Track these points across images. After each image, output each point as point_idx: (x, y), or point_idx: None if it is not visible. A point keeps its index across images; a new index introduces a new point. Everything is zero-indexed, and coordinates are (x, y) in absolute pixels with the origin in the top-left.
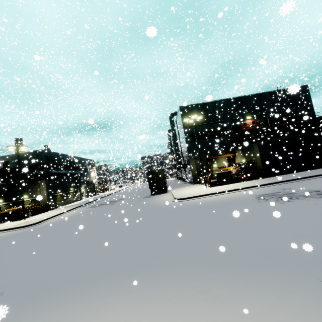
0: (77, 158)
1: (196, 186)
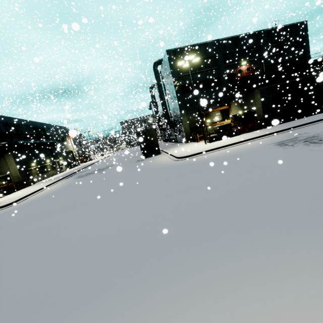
0: (46, 125)
1: (192, 144)
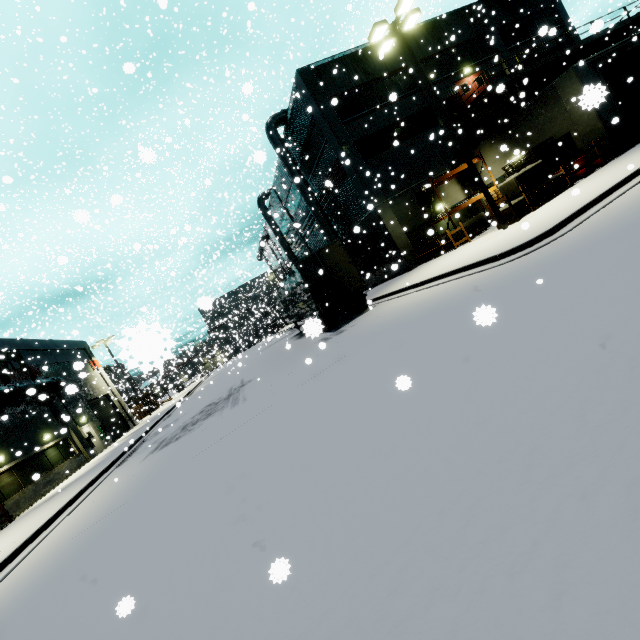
0: (24, 343)
1: (446, 256)
